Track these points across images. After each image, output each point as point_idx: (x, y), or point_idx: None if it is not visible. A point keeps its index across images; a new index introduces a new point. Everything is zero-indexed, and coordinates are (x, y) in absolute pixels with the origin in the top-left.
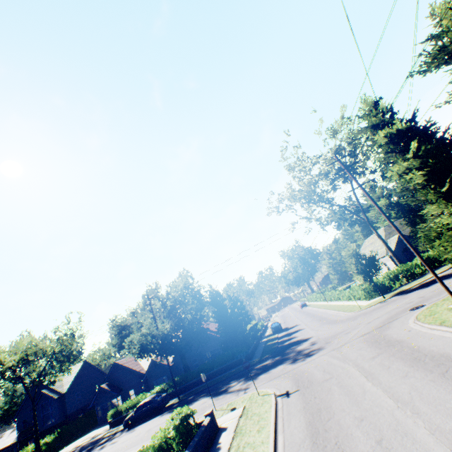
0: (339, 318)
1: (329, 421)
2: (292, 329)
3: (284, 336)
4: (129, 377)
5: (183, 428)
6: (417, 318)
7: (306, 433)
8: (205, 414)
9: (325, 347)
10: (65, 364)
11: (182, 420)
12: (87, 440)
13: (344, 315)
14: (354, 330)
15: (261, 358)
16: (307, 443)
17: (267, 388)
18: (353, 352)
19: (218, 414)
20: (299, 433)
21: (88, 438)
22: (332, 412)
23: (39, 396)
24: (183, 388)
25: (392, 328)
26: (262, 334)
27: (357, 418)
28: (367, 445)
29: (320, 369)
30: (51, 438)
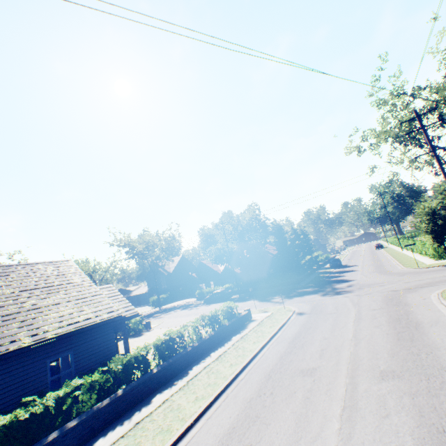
0: (391, 271)
1: (309, 334)
2: (348, 268)
3: (337, 273)
4: (210, 273)
5: (229, 312)
6: (442, 291)
7: (293, 336)
8: (244, 309)
9: (353, 292)
10: (170, 256)
11: (228, 308)
12: (184, 303)
13: (399, 268)
14: (388, 285)
15: (305, 285)
16: (289, 339)
17: (293, 307)
18: (367, 301)
19: (256, 312)
20: (290, 334)
21: (185, 302)
22: (315, 331)
23: (157, 271)
24: (244, 290)
25: (415, 293)
26: (322, 265)
27: (324, 337)
28: (315, 349)
29: (334, 306)
30: (165, 295)
